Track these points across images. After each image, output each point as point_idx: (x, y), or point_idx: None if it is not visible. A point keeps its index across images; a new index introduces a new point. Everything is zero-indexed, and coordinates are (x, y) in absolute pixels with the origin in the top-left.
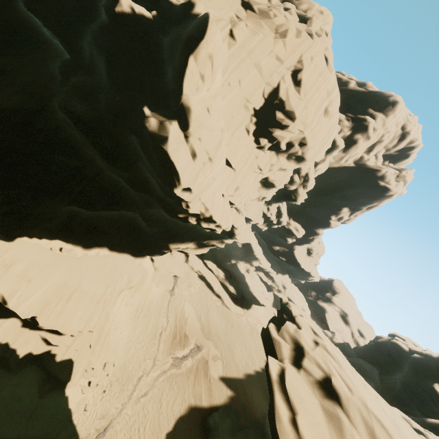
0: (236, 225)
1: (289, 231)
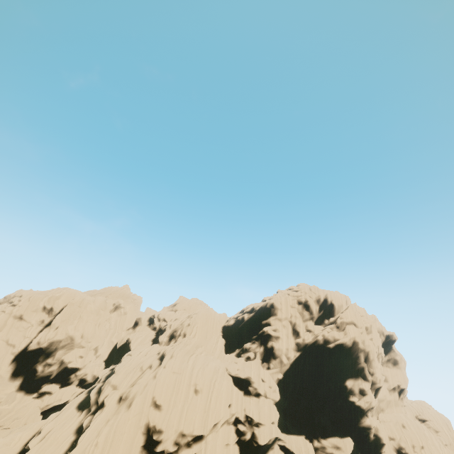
0: None
1: None
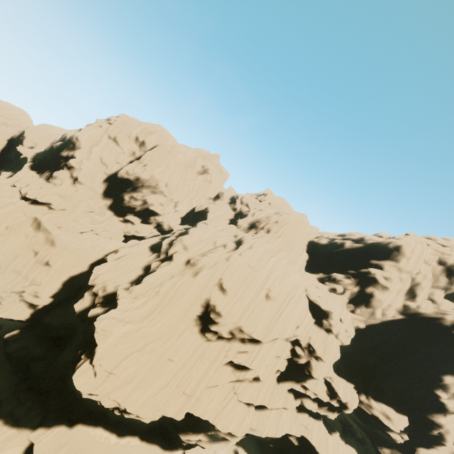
0: (196, 413)
1: (377, 419)
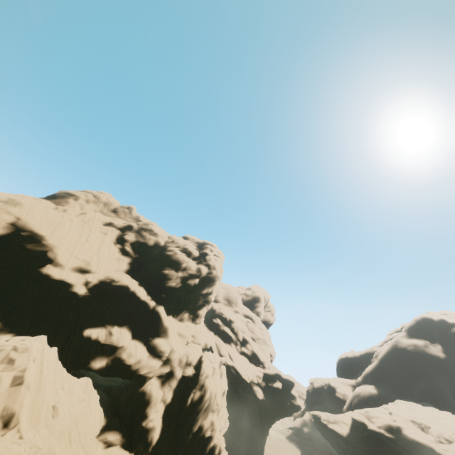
0: None
1: None
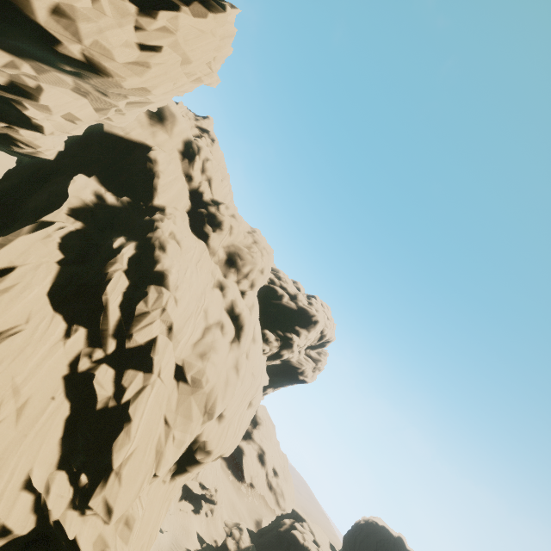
0: None
1: None
